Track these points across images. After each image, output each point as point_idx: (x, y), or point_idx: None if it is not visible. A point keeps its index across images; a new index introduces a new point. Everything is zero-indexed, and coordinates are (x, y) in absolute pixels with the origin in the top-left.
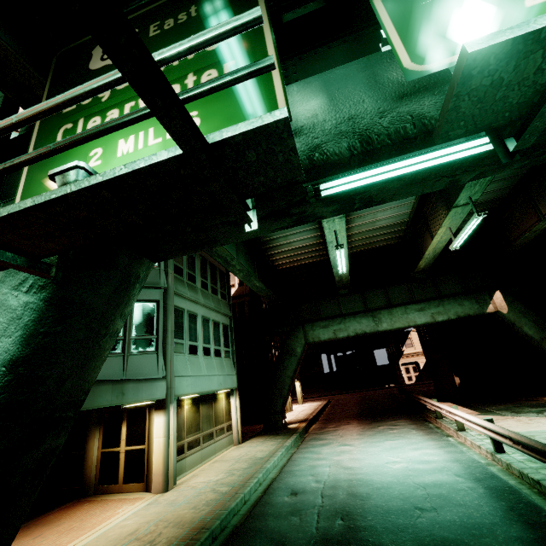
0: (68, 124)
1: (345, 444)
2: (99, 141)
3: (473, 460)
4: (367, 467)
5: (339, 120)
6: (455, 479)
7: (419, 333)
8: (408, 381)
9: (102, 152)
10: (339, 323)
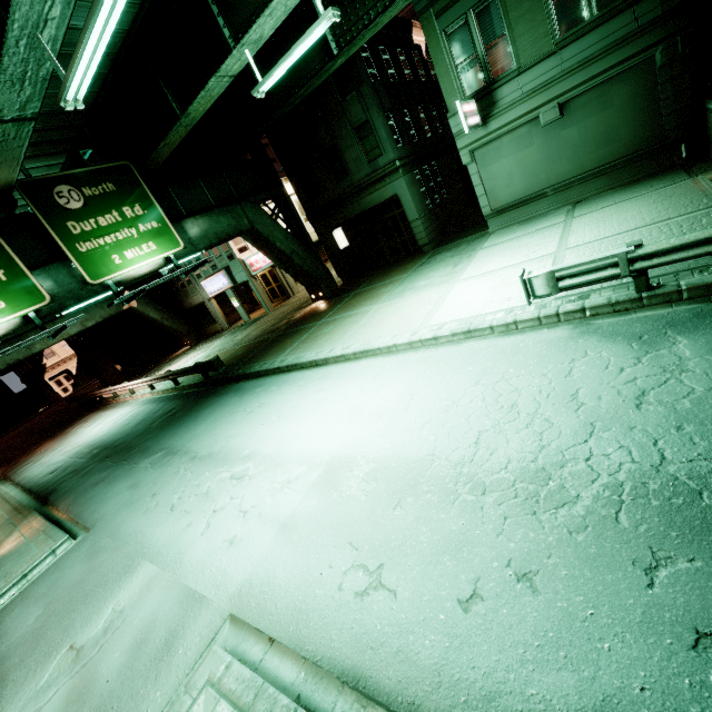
0: None
1: (58, 448)
2: None
3: (144, 400)
4: (89, 438)
5: (66, 292)
6: (138, 409)
7: (68, 341)
8: (65, 394)
9: None
10: None
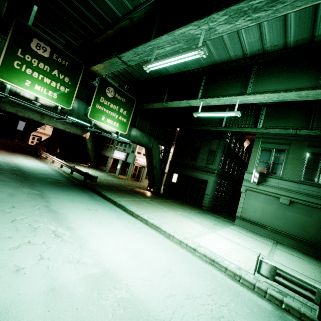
0: (20, 62)
1: (4, 156)
2: (30, 79)
3: (54, 168)
4: (19, 162)
5: (77, 112)
6: (48, 169)
7: (54, 129)
8: (30, 143)
9: (31, 83)
10: (22, 109)
